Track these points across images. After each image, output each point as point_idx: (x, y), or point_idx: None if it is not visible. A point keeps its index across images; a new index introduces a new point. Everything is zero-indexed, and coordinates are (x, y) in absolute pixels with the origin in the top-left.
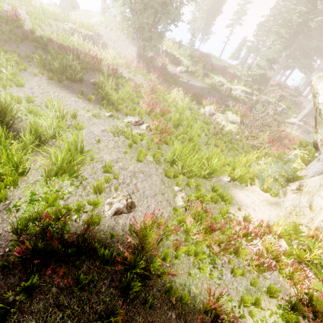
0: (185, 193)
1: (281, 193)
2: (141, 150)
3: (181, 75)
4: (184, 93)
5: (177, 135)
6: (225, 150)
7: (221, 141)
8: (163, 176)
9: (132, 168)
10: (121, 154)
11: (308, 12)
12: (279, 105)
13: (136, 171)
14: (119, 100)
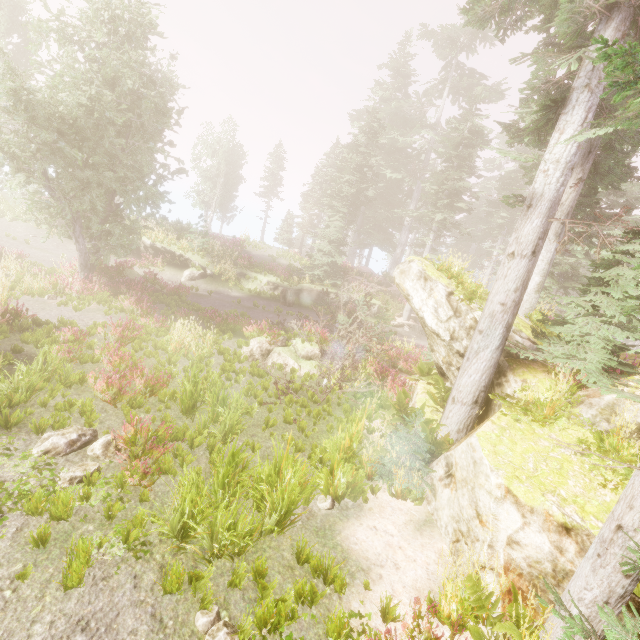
0: (231, 616)
1: (428, 489)
2: (74, 547)
3: (196, 284)
4: (205, 319)
5: (193, 435)
6: (309, 422)
7: (296, 405)
8: (160, 595)
9: (43, 632)
10: (5, 589)
11: (359, 181)
12: (372, 302)
13: (57, 635)
14: (17, 395)
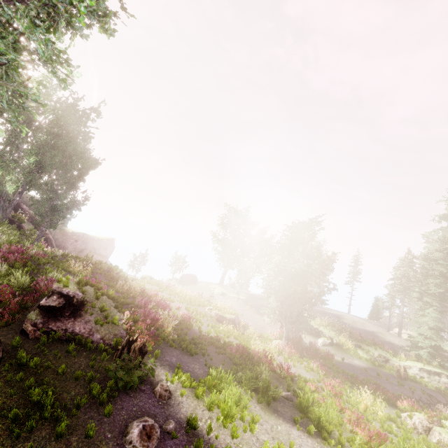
0: None
1: None
2: None
3: (327, 349)
4: (358, 385)
5: None
6: None
7: None
8: None
9: None
10: None
11: (443, 282)
12: None
13: None
14: (331, 426)
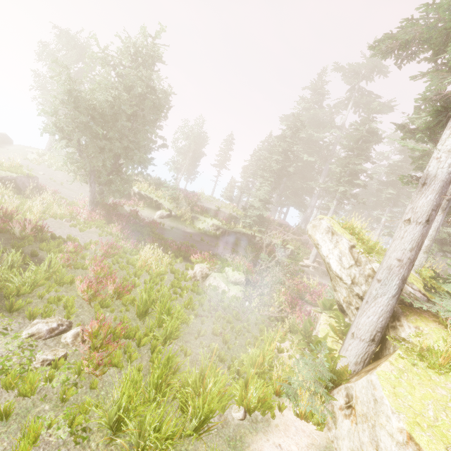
0: None
1: (329, 415)
2: (26, 427)
3: (163, 221)
4: (165, 246)
5: (141, 335)
6: (231, 336)
7: (223, 320)
8: None
9: None
10: None
11: (284, 160)
12: (287, 246)
13: None
14: (24, 287)
